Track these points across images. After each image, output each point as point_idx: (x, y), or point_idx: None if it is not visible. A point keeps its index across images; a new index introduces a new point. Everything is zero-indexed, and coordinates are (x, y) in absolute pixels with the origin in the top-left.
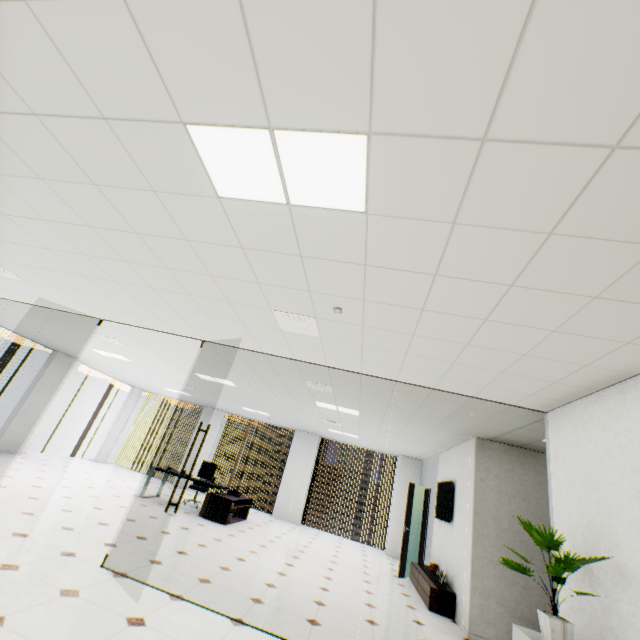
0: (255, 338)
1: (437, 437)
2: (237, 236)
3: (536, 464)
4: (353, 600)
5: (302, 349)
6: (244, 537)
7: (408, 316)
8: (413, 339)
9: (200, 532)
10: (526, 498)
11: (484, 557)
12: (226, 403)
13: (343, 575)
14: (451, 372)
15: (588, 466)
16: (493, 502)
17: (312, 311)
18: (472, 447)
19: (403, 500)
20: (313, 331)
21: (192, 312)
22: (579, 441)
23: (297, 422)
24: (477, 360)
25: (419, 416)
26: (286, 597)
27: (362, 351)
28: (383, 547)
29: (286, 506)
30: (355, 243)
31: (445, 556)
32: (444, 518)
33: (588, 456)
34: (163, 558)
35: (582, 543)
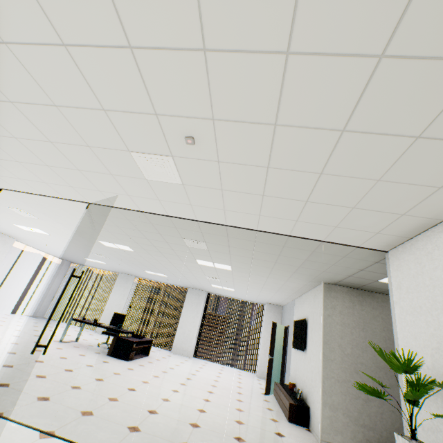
0: (129, 194)
1: (293, 285)
2: (50, 21)
3: (371, 302)
4: (225, 419)
5: (171, 202)
6: (141, 370)
7: (261, 139)
8: (268, 174)
9: (102, 368)
10: (364, 329)
11: (332, 377)
12: (133, 268)
13: (220, 396)
14: (305, 214)
15: (435, 292)
16: (338, 333)
17: (167, 147)
18: (321, 291)
19: (269, 336)
20: (175, 177)
21: (64, 167)
22: (424, 270)
23: (188, 281)
24: (330, 195)
25: (278, 266)
26: (164, 422)
27: (223, 197)
28: (254, 371)
29: (182, 344)
30: (185, 2)
31: (300, 377)
32: (299, 348)
33: (435, 283)
34: (53, 394)
35: (432, 365)
